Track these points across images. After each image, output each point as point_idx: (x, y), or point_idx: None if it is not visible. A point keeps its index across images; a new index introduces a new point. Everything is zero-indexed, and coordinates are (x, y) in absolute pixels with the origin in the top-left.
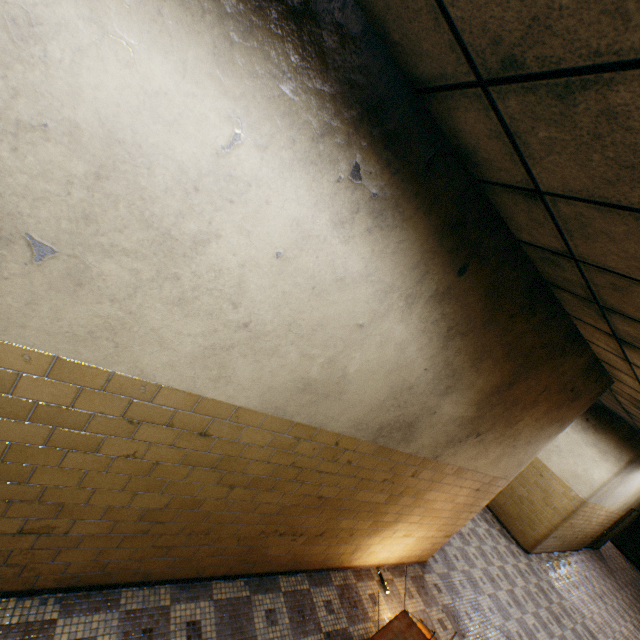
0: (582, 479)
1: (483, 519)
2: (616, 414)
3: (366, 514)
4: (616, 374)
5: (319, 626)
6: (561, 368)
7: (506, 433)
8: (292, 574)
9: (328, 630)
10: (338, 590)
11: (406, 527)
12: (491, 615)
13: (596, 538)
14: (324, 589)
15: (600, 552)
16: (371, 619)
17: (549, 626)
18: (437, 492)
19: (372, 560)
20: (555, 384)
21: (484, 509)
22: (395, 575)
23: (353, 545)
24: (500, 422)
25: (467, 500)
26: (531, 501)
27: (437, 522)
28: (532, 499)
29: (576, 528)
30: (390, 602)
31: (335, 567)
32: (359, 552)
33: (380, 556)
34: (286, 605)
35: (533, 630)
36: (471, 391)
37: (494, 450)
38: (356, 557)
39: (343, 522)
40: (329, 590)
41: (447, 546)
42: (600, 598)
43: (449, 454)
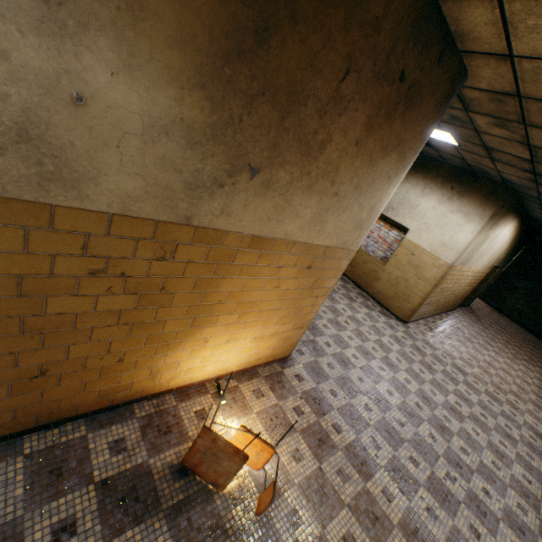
0: (449, 246)
1: (364, 306)
2: (479, 170)
3: (119, 330)
4: (466, 28)
5: (90, 477)
6: (367, 6)
7: (312, 170)
8: (56, 427)
9: (107, 477)
10: (143, 422)
11: (223, 331)
12: (361, 384)
13: (467, 298)
14: (116, 428)
15: (471, 308)
16: (192, 439)
17: (421, 375)
18: (241, 279)
19: (201, 376)
20: (367, 56)
21: (366, 298)
22: (242, 381)
23: (143, 370)
24: (288, 144)
25: (302, 283)
26: (406, 279)
27: (272, 316)
28: (406, 278)
29: (447, 292)
30: (228, 411)
31: (140, 398)
32: (165, 374)
33: (210, 369)
34: (26, 471)
35: (404, 384)
36: (154, 37)
37: (305, 203)
38: (167, 380)
39: (76, 350)
40: (125, 426)
41: (319, 337)
42: (469, 340)
43: (215, 213)
